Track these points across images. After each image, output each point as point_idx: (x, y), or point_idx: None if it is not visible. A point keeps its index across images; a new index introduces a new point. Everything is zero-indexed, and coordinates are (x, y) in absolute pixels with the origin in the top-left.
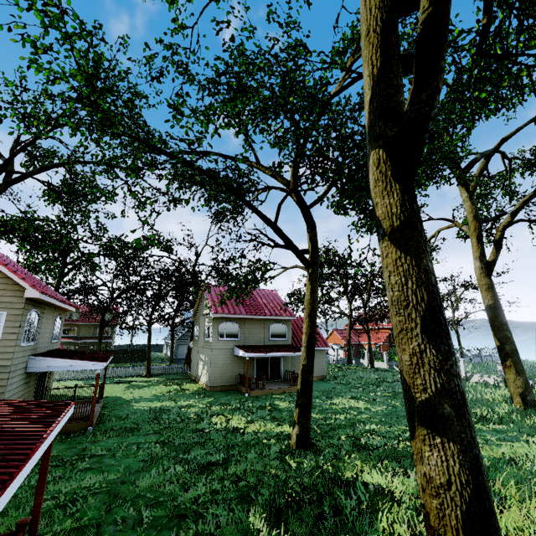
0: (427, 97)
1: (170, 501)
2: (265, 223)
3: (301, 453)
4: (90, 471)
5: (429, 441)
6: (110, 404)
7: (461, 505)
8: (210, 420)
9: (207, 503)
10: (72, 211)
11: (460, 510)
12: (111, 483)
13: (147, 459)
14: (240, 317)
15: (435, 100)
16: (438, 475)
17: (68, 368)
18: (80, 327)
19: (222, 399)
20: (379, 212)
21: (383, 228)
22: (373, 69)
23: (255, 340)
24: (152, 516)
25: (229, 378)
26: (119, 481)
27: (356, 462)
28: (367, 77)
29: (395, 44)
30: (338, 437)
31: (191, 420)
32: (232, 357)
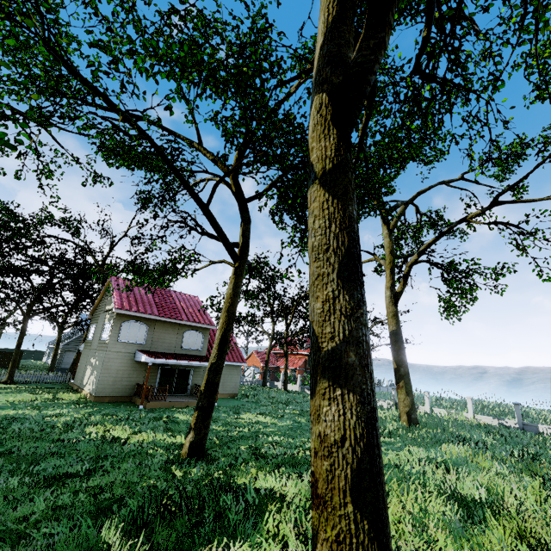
0: (374, 46)
1: None
2: (196, 202)
3: (191, 462)
4: None
5: (329, 395)
6: None
7: (352, 462)
8: (83, 430)
9: (42, 521)
10: None
11: (350, 468)
12: None
13: None
14: (151, 318)
15: (381, 55)
16: (333, 431)
17: None
18: None
19: (107, 410)
20: (314, 156)
21: (316, 171)
22: (329, 16)
23: (164, 346)
24: None
25: (124, 387)
26: None
27: (252, 470)
28: (321, 24)
29: (352, 3)
30: (238, 448)
31: (55, 430)
32: (132, 363)
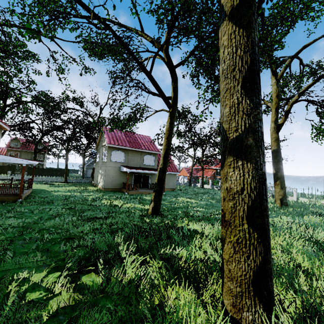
0: None
1: (64, 231)
2: (143, 71)
3: (153, 216)
4: (14, 218)
5: (233, 165)
6: (36, 192)
7: (248, 202)
8: (101, 201)
9: (88, 233)
10: (7, 64)
11: (247, 205)
12: (27, 223)
13: (55, 215)
14: (126, 149)
15: None
16: (236, 186)
17: (1, 161)
18: (21, 153)
19: (110, 194)
20: None
21: (225, 11)
22: None
23: (134, 163)
24: (51, 238)
25: (117, 184)
26: (32, 222)
27: (185, 221)
28: None
29: None
30: (177, 212)
31: (88, 201)
32: (119, 172)
